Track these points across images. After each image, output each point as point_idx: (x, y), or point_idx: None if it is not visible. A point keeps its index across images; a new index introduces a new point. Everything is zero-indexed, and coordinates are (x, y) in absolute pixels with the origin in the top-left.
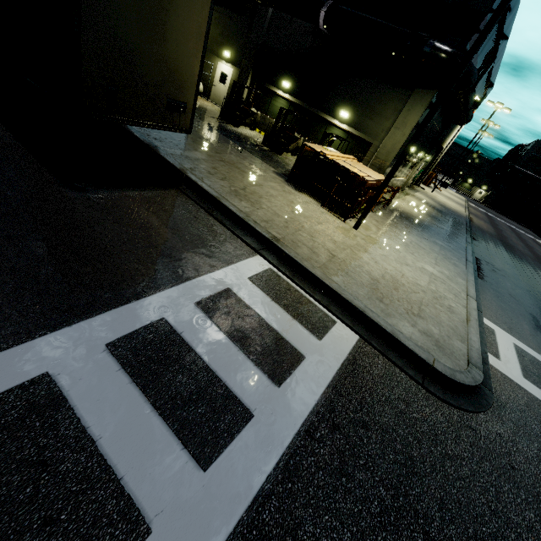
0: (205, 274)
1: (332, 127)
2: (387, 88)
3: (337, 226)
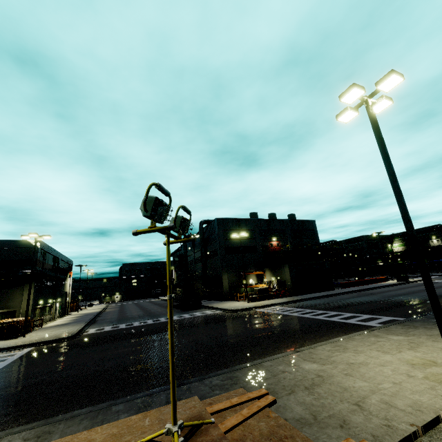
0: None
1: None
2: (11, 289)
3: (15, 340)
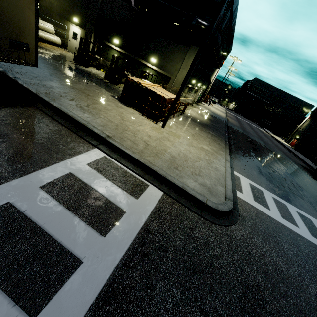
0: (52, 165)
1: (147, 68)
2: (175, 45)
3: (151, 127)
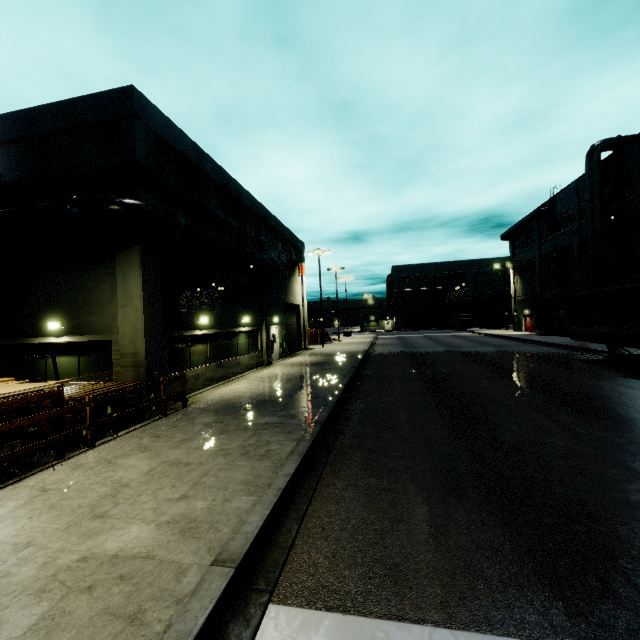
0: None
1: (53, 348)
2: (89, 270)
3: None
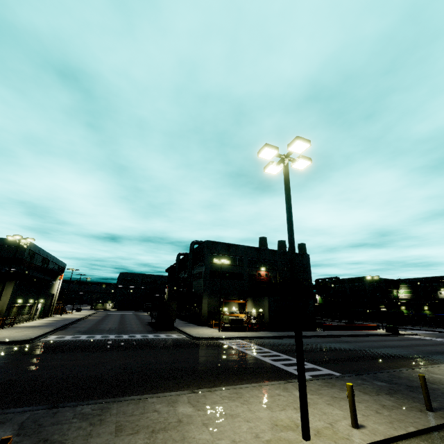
0: None
1: None
2: None
3: None
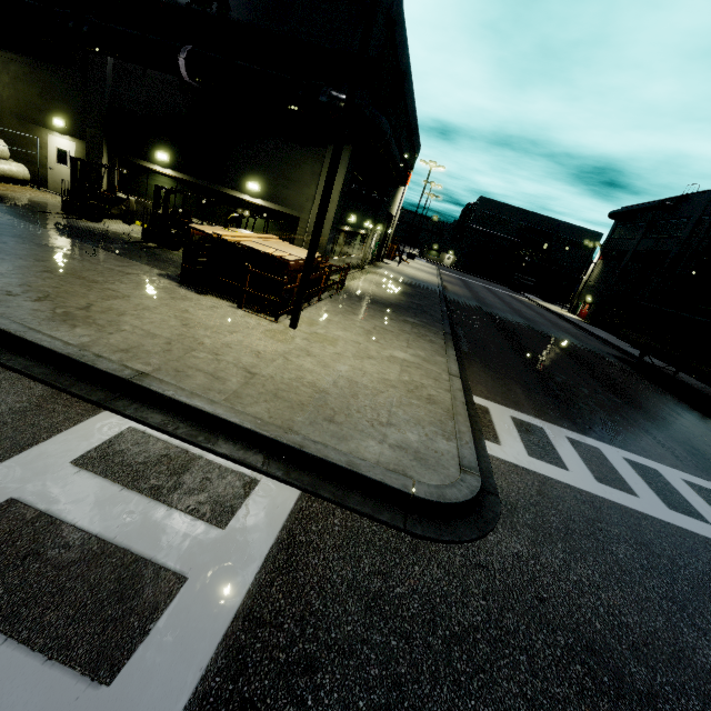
0: None
1: (244, 204)
2: (296, 149)
3: (264, 331)
